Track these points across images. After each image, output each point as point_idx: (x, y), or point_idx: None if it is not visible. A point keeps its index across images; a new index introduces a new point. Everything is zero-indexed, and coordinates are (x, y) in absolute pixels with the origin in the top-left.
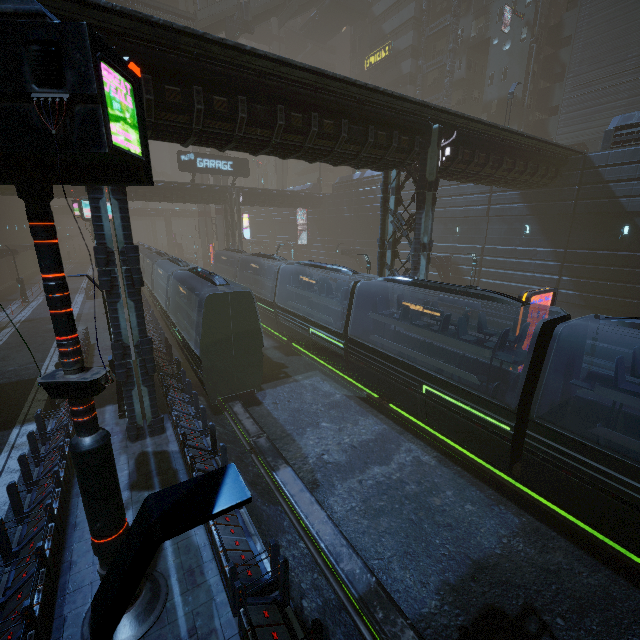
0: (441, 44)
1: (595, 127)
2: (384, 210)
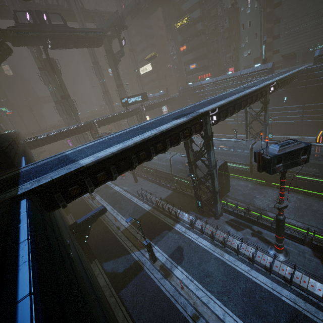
0: (213, 12)
1: (298, 45)
2: (246, 113)
